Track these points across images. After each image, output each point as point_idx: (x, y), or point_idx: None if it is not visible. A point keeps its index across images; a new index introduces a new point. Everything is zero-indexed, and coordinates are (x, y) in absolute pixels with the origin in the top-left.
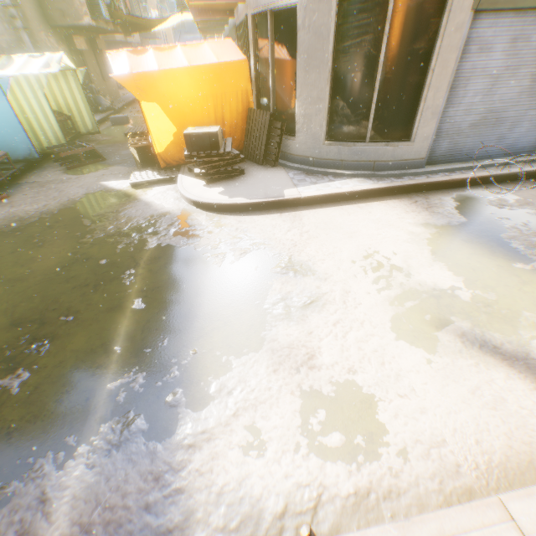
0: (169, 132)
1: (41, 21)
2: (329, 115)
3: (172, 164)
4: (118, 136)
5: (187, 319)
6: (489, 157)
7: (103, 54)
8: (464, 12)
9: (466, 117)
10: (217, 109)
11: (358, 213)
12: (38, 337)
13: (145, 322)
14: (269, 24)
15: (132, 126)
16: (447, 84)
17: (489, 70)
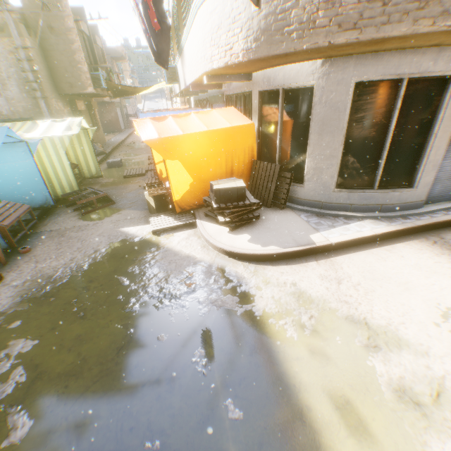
0: (186, 183)
1: (53, 90)
2: (339, 168)
3: (186, 209)
4: (117, 178)
5: (307, 436)
6: None
7: (95, 111)
8: None
9: None
10: (227, 162)
11: (392, 258)
12: None
13: (256, 445)
14: (280, 98)
15: (126, 168)
16: (445, 143)
17: None
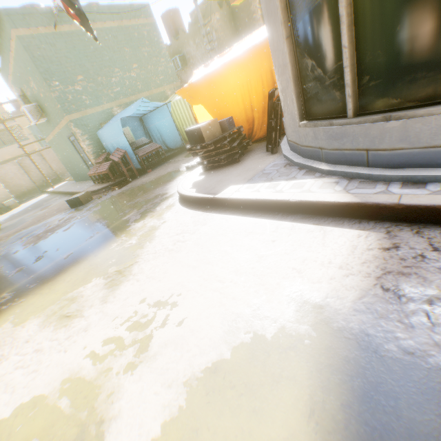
0: None
1: None
2: (301, 83)
3: None
4: None
5: (53, 278)
6: None
7: None
8: None
9: None
10: (245, 97)
11: (258, 237)
12: (45, 254)
13: (52, 268)
14: None
15: None
16: None
17: None
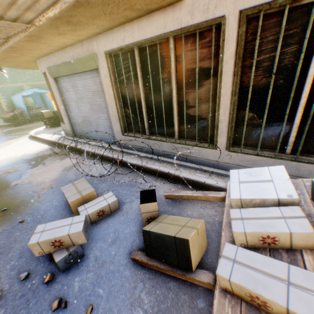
0: None
1: None
2: None
3: None
4: None
5: None
6: (98, 141)
7: None
8: (51, 78)
9: (78, 118)
10: None
11: (33, 146)
12: None
13: None
14: None
15: None
16: (62, 103)
17: (73, 99)
